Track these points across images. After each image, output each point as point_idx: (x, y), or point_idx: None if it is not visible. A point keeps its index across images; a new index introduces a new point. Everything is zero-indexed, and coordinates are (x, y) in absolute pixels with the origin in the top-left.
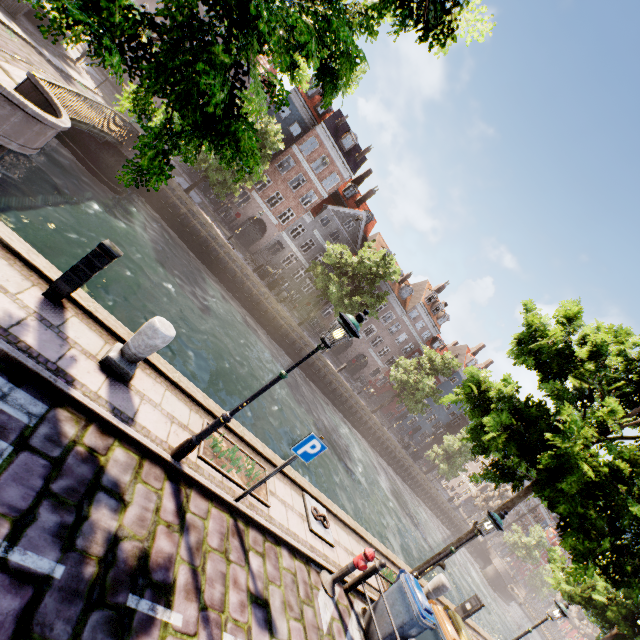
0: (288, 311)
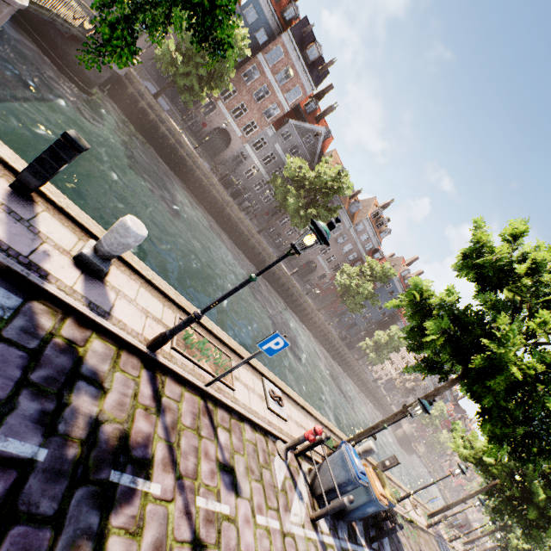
0: (249, 219)
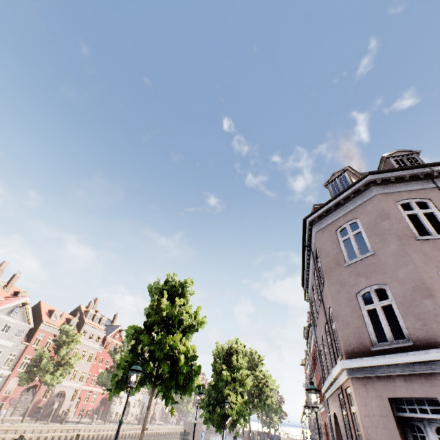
0: None
